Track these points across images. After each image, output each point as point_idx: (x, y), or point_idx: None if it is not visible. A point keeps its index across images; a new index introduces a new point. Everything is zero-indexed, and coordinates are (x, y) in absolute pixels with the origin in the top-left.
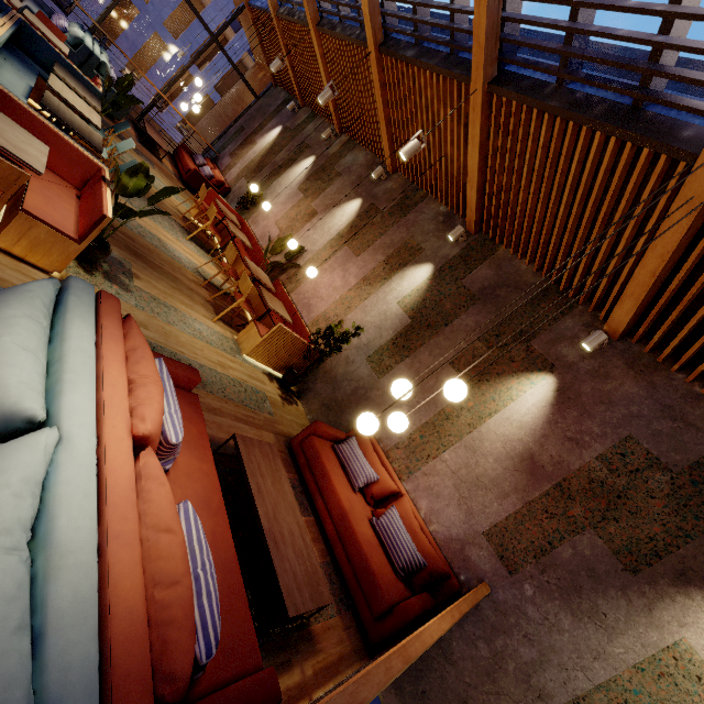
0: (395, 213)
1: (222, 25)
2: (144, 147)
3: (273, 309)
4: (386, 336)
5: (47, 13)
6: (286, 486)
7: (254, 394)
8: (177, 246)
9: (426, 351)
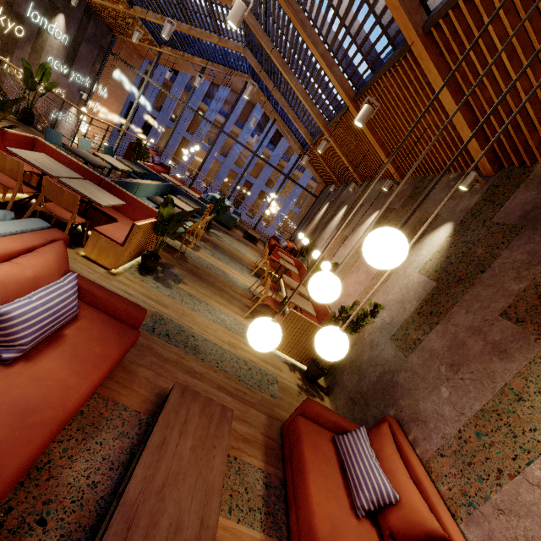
0: (407, 204)
1: (290, 169)
2: (246, 240)
3: (292, 302)
4: (409, 307)
5: None
6: (217, 460)
7: (260, 374)
8: (238, 277)
9: (460, 309)
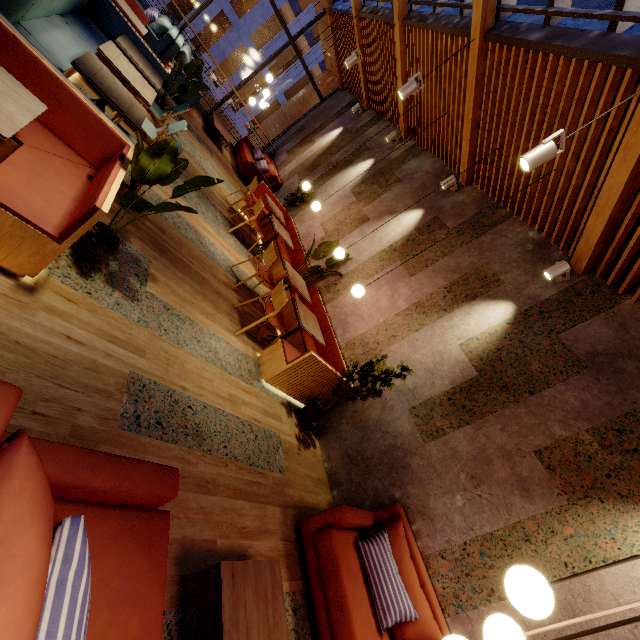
0: (465, 232)
1: (301, 29)
2: (208, 137)
3: (306, 329)
4: (440, 385)
5: (144, 7)
6: None
7: (266, 441)
8: (215, 240)
9: (497, 423)
